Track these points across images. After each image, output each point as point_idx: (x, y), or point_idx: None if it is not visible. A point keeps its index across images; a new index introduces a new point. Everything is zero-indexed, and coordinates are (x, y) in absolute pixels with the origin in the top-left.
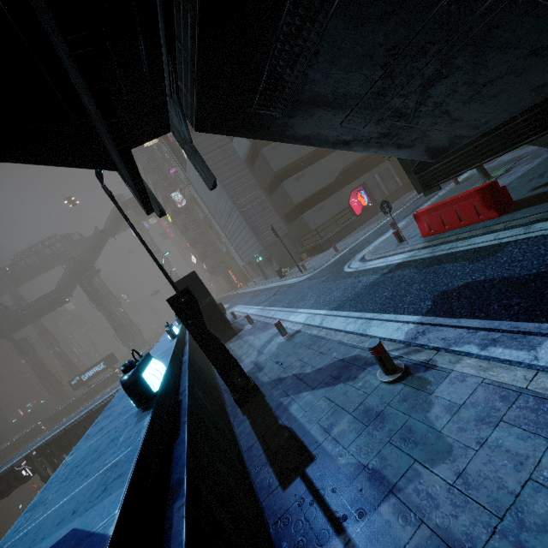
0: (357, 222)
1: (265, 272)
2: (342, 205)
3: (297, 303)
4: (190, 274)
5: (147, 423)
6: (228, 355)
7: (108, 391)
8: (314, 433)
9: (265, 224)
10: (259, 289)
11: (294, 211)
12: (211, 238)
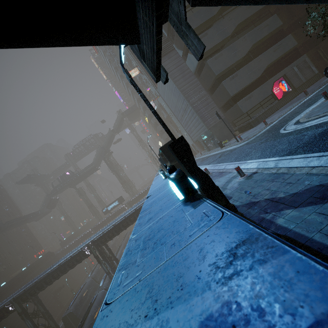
0: (279, 104)
1: (208, 146)
2: (266, 93)
3: (243, 158)
4: (169, 142)
5: (215, 204)
6: (212, 184)
7: (122, 215)
8: (321, 240)
9: (208, 114)
10: (205, 157)
11: (229, 102)
12: (171, 129)
